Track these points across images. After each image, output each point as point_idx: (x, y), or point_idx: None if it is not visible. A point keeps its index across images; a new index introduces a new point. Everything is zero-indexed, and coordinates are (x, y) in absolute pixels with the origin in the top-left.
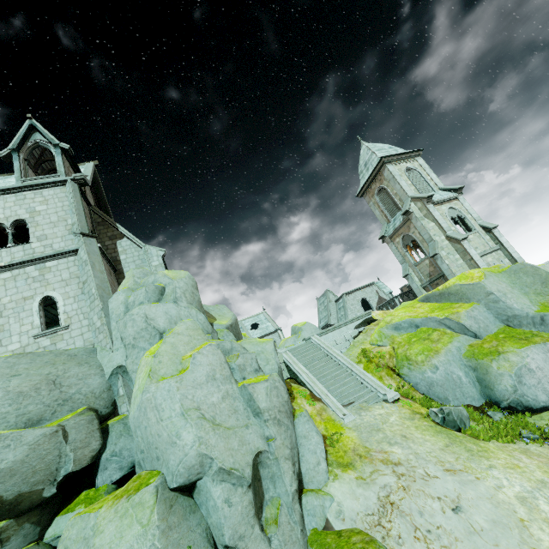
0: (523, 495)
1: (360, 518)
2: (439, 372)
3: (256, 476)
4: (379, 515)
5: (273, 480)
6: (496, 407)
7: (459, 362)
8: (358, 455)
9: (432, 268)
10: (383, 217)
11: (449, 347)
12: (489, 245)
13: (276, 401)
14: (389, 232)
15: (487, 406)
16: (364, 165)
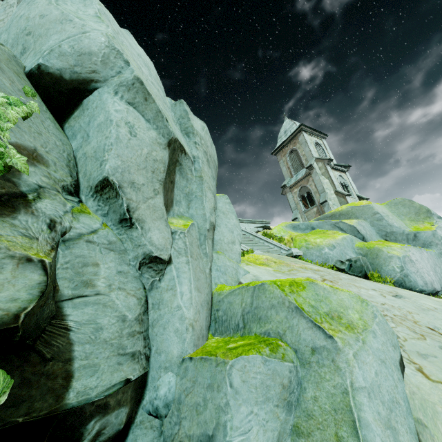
0: None
1: None
2: (336, 250)
3: (170, 173)
4: None
5: (188, 199)
6: None
7: (351, 249)
8: (272, 261)
9: (318, 214)
10: (288, 173)
11: (345, 237)
12: None
13: (209, 147)
14: (291, 183)
15: None
16: (284, 132)
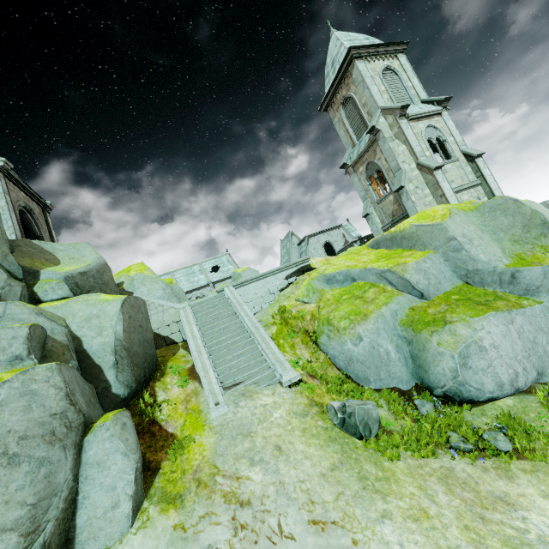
0: None
1: None
2: (362, 345)
3: None
4: None
5: None
6: (427, 393)
7: (392, 331)
8: (197, 480)
9: (396, 206)
10: (347, 139)
11: (383, 311)
12: (468, 179)
13: (18, 421)
14: (353, 159)
15: (417, 390)
16: (330, 65)
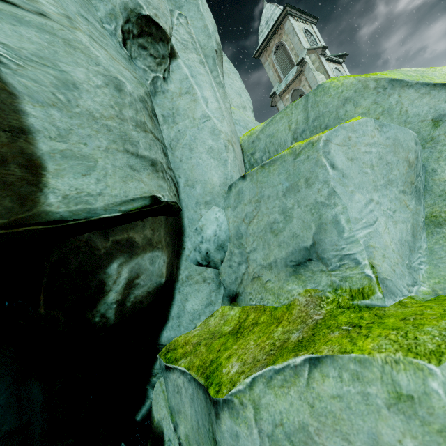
0: None
1: None
2: None
3: None
4: None
5: (175, 4)
6: None
7: None
8: None
9: None
10: (275, 77)
11: None
12: None
13: None
14: (281, 89)
15: None
16: (265, 24)
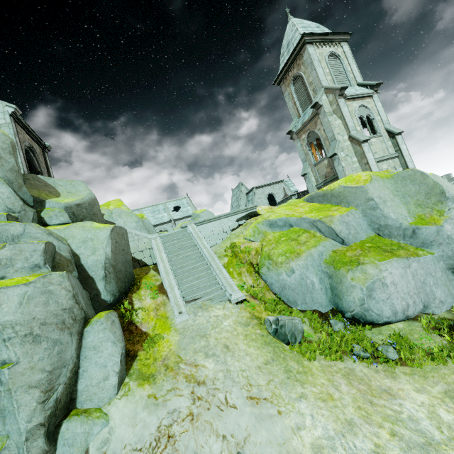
0: (321, 443)
1: (124, 453)
2: (294, 276)
3: None
4: (148, 452)
5: (2, 415)
6: (340, 315)
7: (317, 267)
8: (165, 365)
9: (329, 169)
10: (294, 110)
11: (312, 252)
12: (389, 152)
13: (40, 312)
14: (297, 128)
15: (333, 313)
16: (286, 46)
